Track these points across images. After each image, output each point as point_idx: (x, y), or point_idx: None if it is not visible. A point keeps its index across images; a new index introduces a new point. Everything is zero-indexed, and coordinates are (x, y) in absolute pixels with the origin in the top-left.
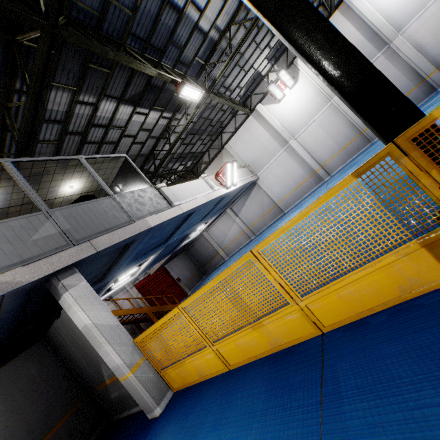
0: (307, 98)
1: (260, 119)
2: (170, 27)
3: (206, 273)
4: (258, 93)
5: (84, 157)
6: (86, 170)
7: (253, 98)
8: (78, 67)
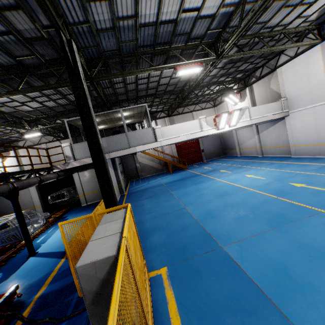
0: None
1: None
2: (170, 30)
3: (225, 155)
4: None
5: (122, 109)
6: (127, 111)
7: None
8: (119, 66)
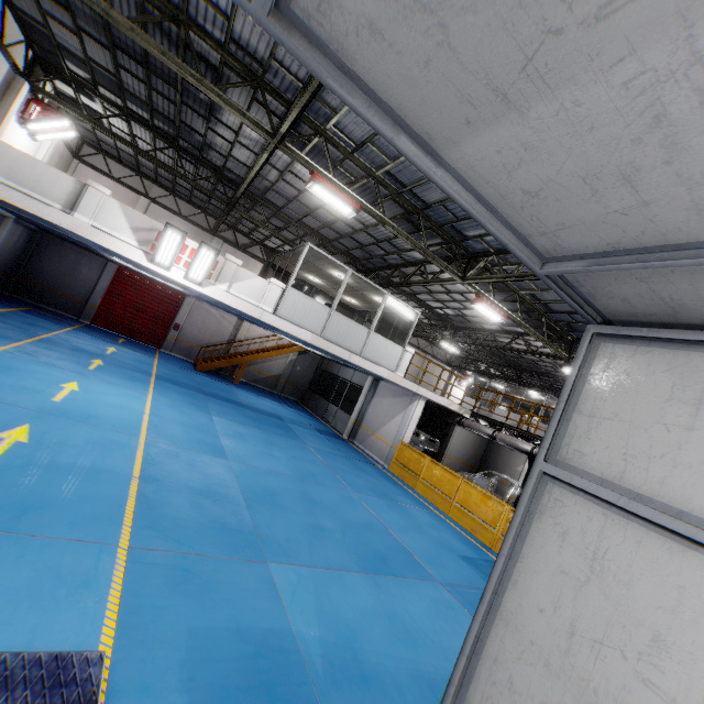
0: None
1: None
2: None
3: None
4: None
5: None
6: None
7: None
8: None
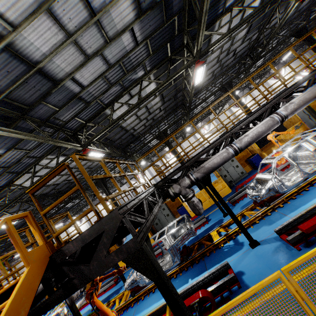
0: (84, 229)
1: (68, 231)
2: None
3: None
4: (69, 221)
5: None
6: None
7: (67, 222)
8: None
